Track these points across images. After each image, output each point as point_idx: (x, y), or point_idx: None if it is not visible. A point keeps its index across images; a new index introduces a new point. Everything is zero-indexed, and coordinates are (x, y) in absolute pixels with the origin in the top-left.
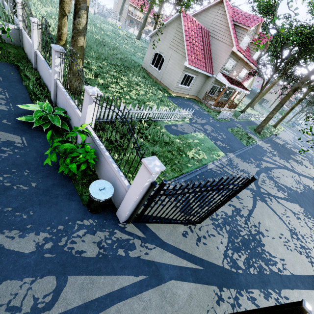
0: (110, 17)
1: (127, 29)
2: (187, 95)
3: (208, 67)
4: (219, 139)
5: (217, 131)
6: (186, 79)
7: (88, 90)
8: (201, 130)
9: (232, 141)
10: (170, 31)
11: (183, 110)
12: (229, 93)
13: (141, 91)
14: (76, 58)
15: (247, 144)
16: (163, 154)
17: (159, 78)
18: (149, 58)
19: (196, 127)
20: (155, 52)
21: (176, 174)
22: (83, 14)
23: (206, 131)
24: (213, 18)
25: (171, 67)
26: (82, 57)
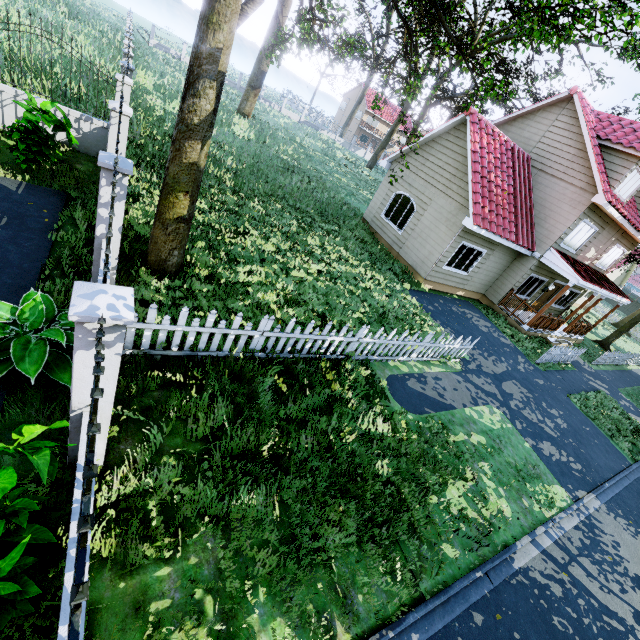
0: (326, 130)
1: (353, 150)
2: (461, 290)
3: (523, 234)
4: (546, 432)
5: (539, 404)
6: (462, 255)
7: (72, 300)
8: (493, 399)
9: (586, 440)
10: (438, 151)
11: (446, 332)
12: (571, 296)
13: (346, 273)
14: (174, 190)
15: (632, 456)
16: (361, 493)
17: (396, 246)
18: (381, 202)
19: (481, 388)
20: (397, 192)
21: (394, 602)
22: (207, 89)
23: (508, 401)
24: (544, 132)
25: (428, 227)
26: (192, 188)
